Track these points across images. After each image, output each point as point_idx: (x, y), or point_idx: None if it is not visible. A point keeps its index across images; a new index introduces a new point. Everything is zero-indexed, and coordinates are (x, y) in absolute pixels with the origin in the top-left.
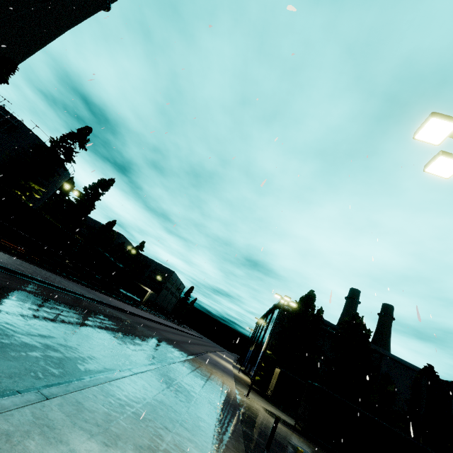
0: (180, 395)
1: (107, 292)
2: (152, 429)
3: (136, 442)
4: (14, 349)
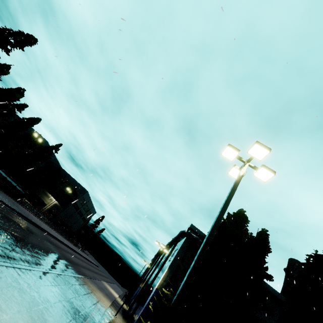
0: None
1: None
2: None
3: None
4: None
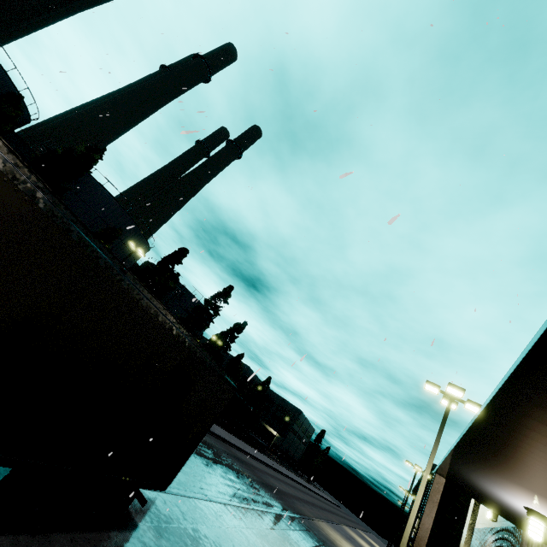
0: (308, 538)
1: (240, 436)
2: (294, 541)
3: (288, 540)
4: (229, 483)
